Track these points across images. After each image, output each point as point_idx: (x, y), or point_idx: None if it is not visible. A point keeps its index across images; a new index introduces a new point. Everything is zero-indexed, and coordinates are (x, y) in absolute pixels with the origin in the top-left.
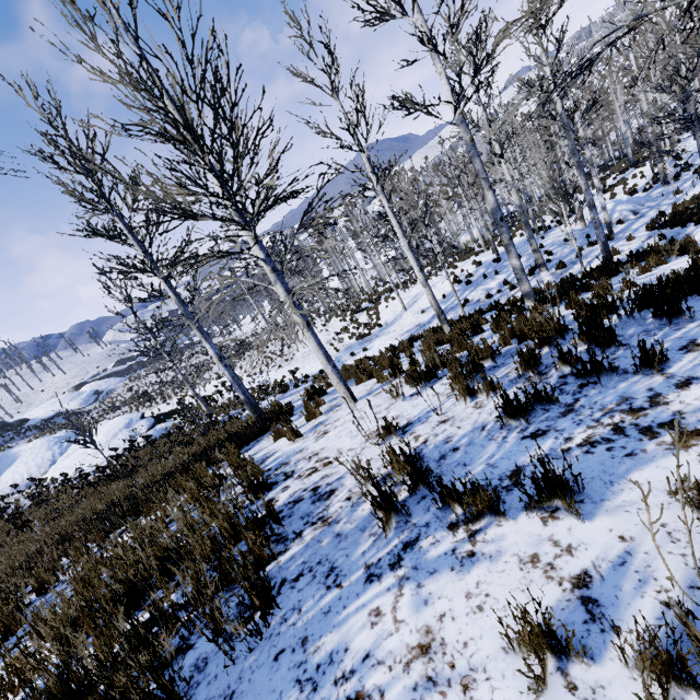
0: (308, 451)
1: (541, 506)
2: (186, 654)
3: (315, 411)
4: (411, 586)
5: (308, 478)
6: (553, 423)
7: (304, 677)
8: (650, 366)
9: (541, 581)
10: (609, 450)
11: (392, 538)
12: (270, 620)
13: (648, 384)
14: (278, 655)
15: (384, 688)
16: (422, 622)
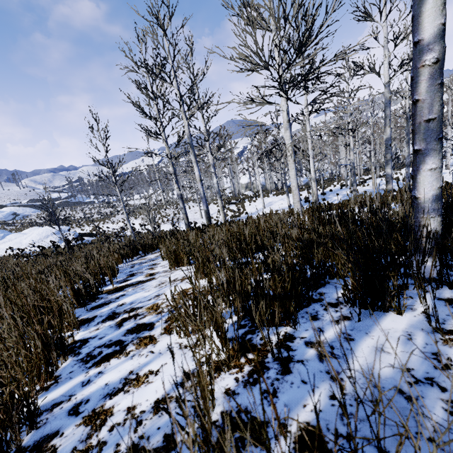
0: None
1: None
2: None
3: None
4: None
5: None
6: None
7: None
8: None
9: None
10: None
11: None
12: None
13: None
14: None
15: None
16: None
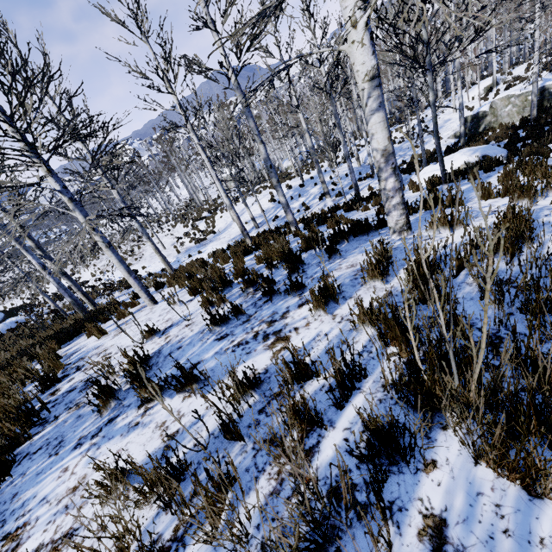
0: (103, 347)
1: (185, 390)
2: None
3: (125, 312)
4: (94, 449)
5: (89, 371)
6: (235, 329)
7: (1, 519)
8: (296, 291)
9: (157, 438)
10: (243, 349)
11: (105, 416)
12: (3, 484)
13: (289, 303)
14: None
15: (40, 517)
16: (85, 472)
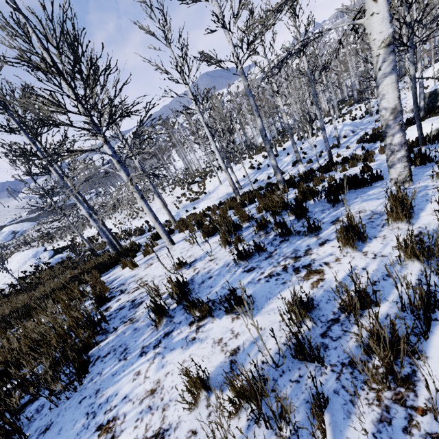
0: (138, 276)
1: (233, 312)
2: (33, 403)
3: (149, 250)
4: (159, 358)
5: (132, 294)
6: (260, 263)
7: (91, 411)
8: (312, 232)
9: (218, 352)
10: (276, 280)
11: (160, 331)
12: (84, 381)
13: (308, 242)
14: (82, 400)
15: (127, 413)
16: (157, 377)
